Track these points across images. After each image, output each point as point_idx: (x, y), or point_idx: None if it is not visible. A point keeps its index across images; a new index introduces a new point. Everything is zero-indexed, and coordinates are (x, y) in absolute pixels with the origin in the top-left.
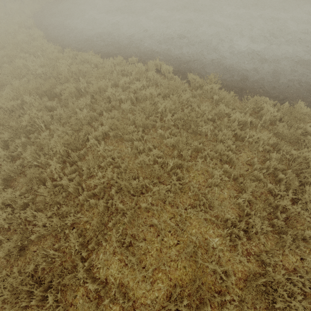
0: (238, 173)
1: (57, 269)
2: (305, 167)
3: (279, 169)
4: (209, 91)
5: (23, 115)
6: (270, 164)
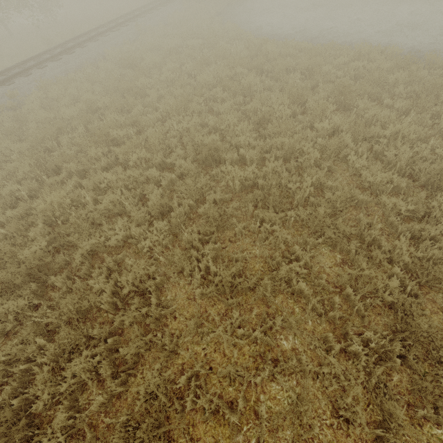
0: None
1: (296, 173)
2: None
3: None
4: None
5: (245, 78)
6: None
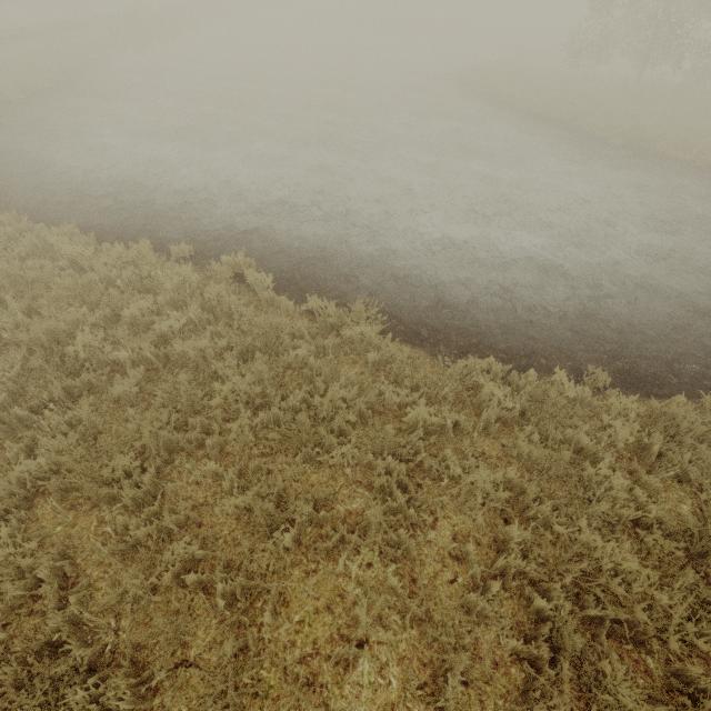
0: (423, 609)
1: None
2: (594, 571)
3: (533, 576)
4: (356, 339)
5: None
6: (508, 564)
